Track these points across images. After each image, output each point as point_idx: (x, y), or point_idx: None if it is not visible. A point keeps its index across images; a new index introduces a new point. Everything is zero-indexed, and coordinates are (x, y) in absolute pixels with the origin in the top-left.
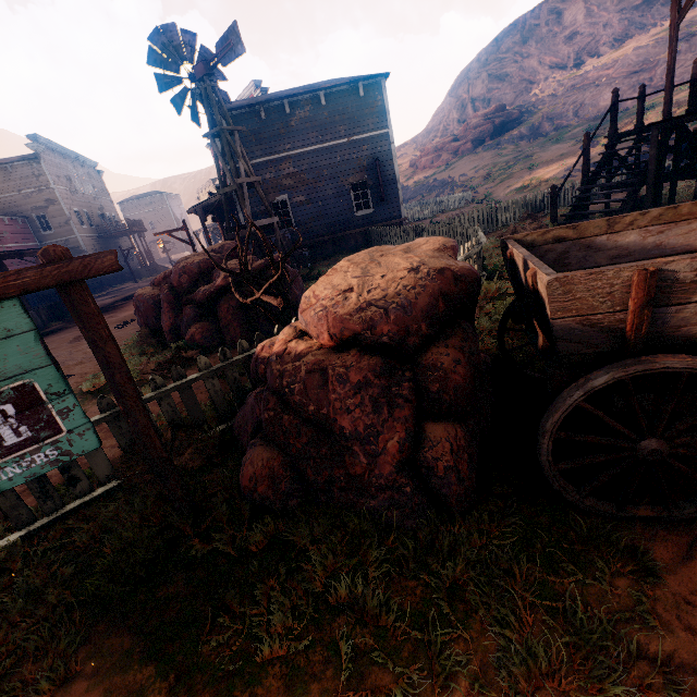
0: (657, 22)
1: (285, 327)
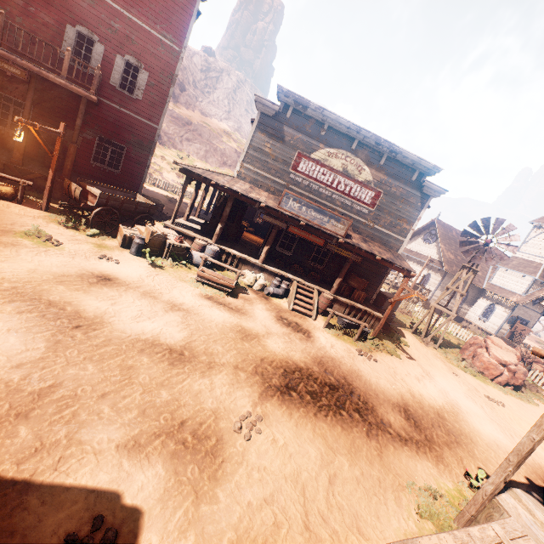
0: (188, 105)
1: (543, 366)
